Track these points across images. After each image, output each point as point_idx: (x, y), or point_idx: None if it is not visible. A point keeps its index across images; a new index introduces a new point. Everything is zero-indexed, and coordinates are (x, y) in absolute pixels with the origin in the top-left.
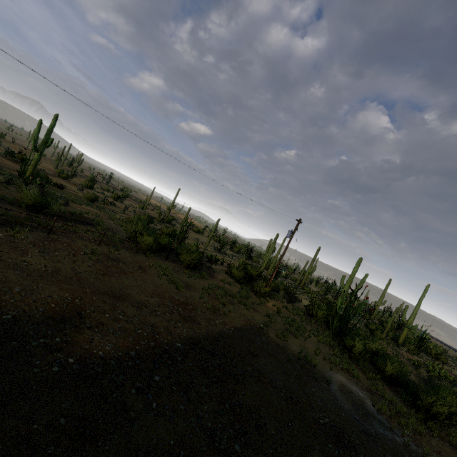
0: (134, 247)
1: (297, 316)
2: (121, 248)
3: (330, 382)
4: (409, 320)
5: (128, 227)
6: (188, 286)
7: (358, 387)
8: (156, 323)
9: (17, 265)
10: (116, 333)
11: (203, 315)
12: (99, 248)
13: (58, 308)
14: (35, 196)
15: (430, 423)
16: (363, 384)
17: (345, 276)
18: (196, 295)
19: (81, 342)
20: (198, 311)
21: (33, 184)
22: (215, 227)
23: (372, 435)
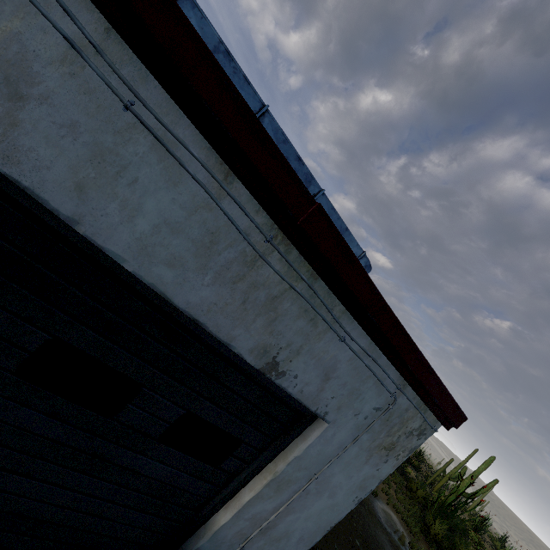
0: None
1: (391, 477)
2: None
3: (375, 494)
4: None
5: None
6: None
7: (408, 535)
8: None
9: None
10: None
11: None
12: None
13: None
14: None
15: None
16: (417, 544)
17: (466, 468)
18: None
19: None
20: None
21: None
22: None
23: (384, 528)
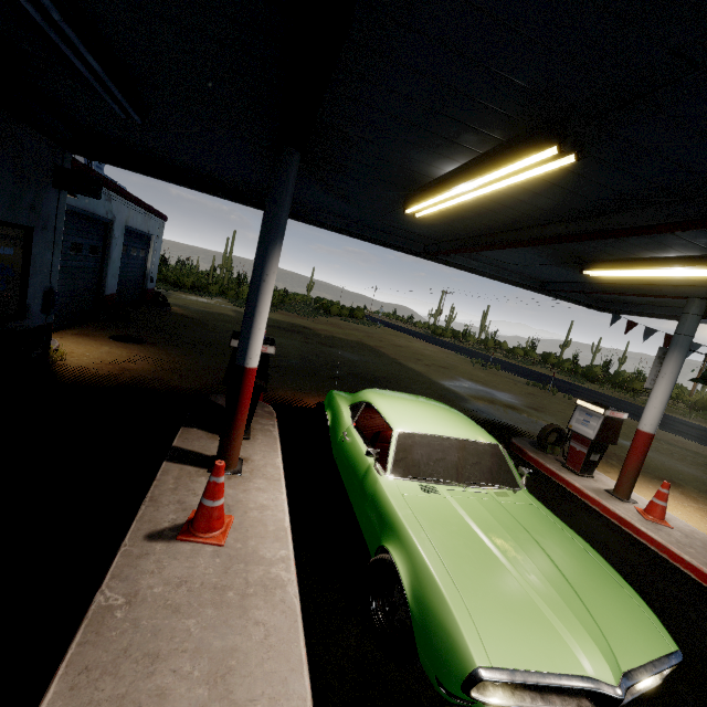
0: None
1: None
2: None
3: None
4: (228, 265)
5: None
6: None
7: None
8: None
9: None
10: None
11: None
12: None
13: None
14: None
15: (187, 290)
16: None
17: None
18: None
19: None
20: None
21: None
22: None
23: None
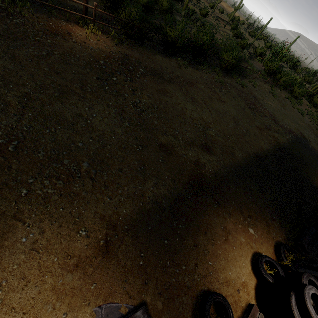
0: (273, 82)
1: None
2: (268, 84)
3: None
4: None
5: (268, 65)
6: (301, 112)
7: None
8: (314, 138)
9: (272, 108)
10: (314, 143)
11: (317, 133)
12: (266, 86)
13: (298, 132)
14: (232, 46)
15: None
16: None
17: None
18: (307, 119)
19: (314, 147)
20: (314, 130)
21: (194, 15)
22: (291, 44)
23: None
